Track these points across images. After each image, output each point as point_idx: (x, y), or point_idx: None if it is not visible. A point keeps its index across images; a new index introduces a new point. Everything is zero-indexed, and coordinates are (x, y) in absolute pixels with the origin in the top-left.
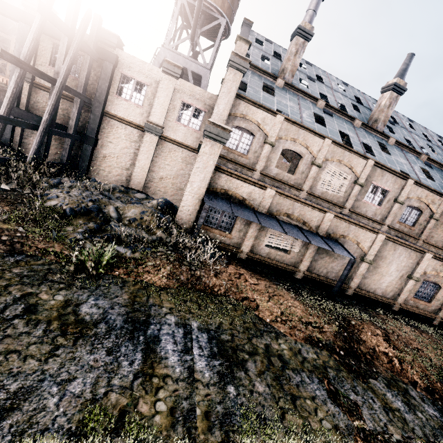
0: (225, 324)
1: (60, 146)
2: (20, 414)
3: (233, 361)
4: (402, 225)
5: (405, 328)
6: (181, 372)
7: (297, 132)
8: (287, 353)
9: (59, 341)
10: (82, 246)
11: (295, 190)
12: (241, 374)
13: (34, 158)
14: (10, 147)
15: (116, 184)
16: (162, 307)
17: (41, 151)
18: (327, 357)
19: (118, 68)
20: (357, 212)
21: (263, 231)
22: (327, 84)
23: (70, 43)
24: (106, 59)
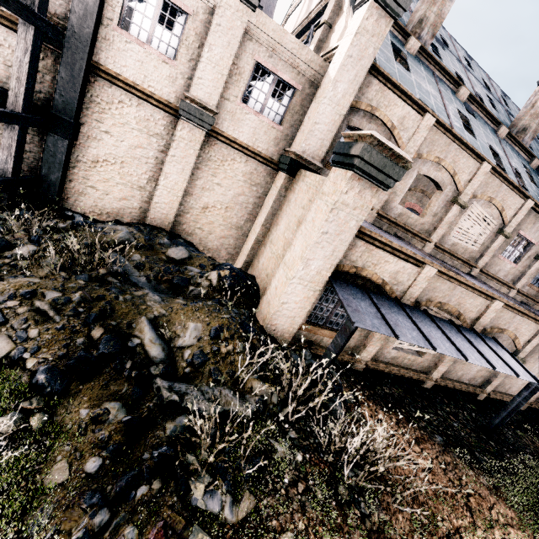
0: None
1: None
2: None
3: None
4: (532, 288)
5: None
6: None
7: (447, 148)
8: None
9: None
10: None
11: (419, 241)
12: None
13: None
14: None
15: (120, 215)
16: None
17: None
18: None
19: None
20: (490, 274)
21: None
22: (455, 55)
23: None
24: None
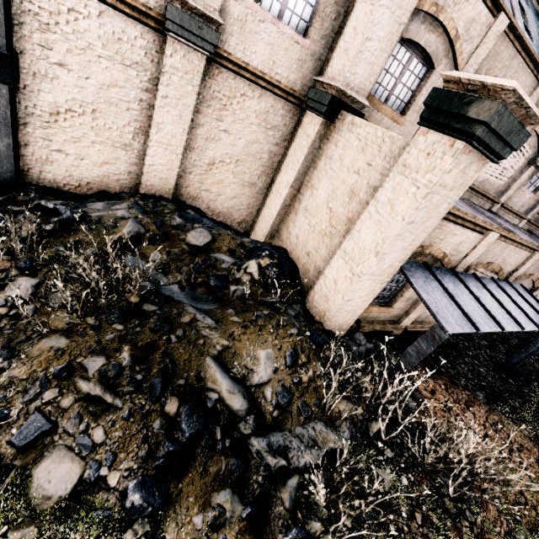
0: None
1: None
2: None
3: None
4: None
5: None
6: None
7: (510, 62)
8: None
9: None
10: None
11: None
12: None
13: None
14: None
15: (105, 184)
16: None
17: None
18: None
19: None
20: (509, 208)
21: None
22: None
23: None
24: None
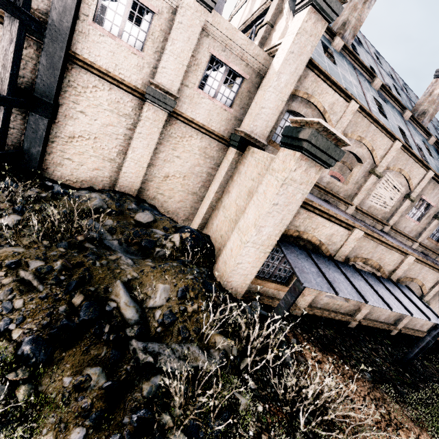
0: None
1: None
2: None
3: None
4: (430, 241)
5: None
6: None
7: (367, 128)
8: None
9: None
10: None
11: (343, 204)
12: None
13: None
14: None
15: (93, 182)
16: None
17: None
18: None
19: None
20: (398, 230)
21: None
22: (368, 51)
23: None
24: None
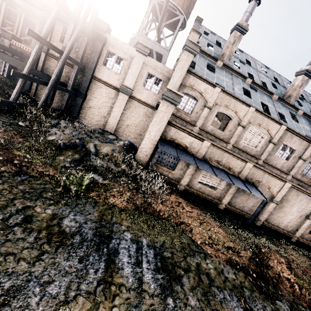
0: (167, 243)
1: (61, 97)
2: (9, 309)
3: (172, 276)
4: (303, 176)
5: (302, 258)
6: (132, 282)
7: (230, 100)
8: (213, 272)
9: (45, 248)
10: (68, 172)
11: (223, 143)
12: (178, 287)
13: (43, 105)
14: (28, 96)
15: (96, 127)
16: (121, 225)
17: (48, 100)
18: (243, 278)
19: (106, 46)
20: (269, 164)
21: (198, 171)
22: (254, 66)
23: (75, 27)
24: (98, 39)
